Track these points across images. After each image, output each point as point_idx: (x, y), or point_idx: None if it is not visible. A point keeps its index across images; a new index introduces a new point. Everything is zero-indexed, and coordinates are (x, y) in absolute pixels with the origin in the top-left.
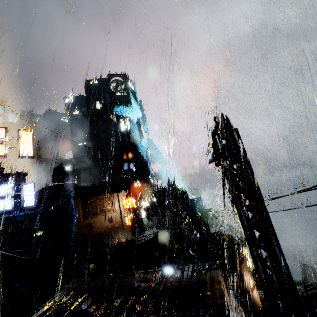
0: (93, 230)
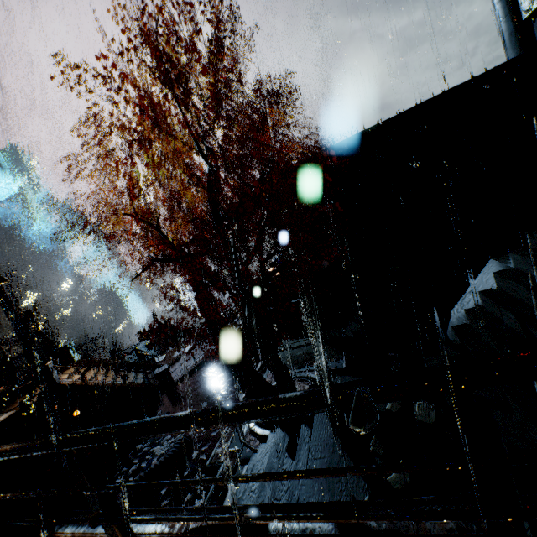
0: None
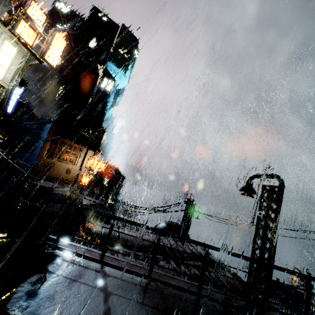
0: (49, 172)
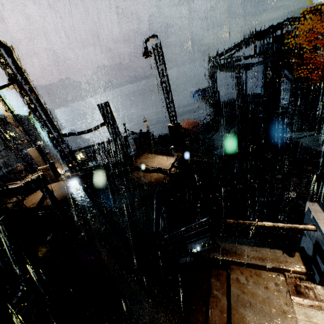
0: None
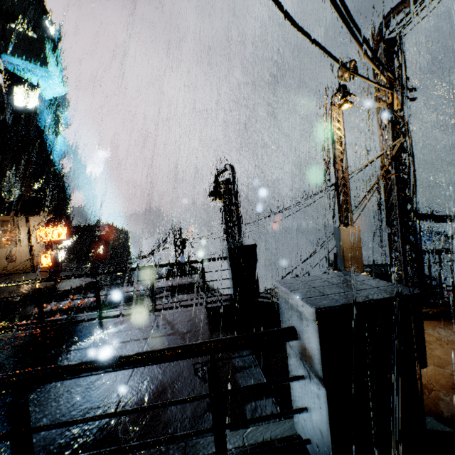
0: None
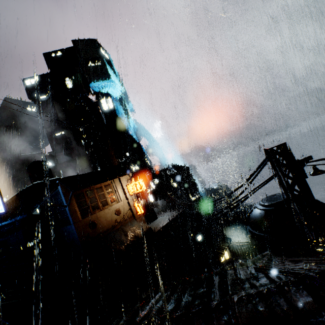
0: (99, 228)
